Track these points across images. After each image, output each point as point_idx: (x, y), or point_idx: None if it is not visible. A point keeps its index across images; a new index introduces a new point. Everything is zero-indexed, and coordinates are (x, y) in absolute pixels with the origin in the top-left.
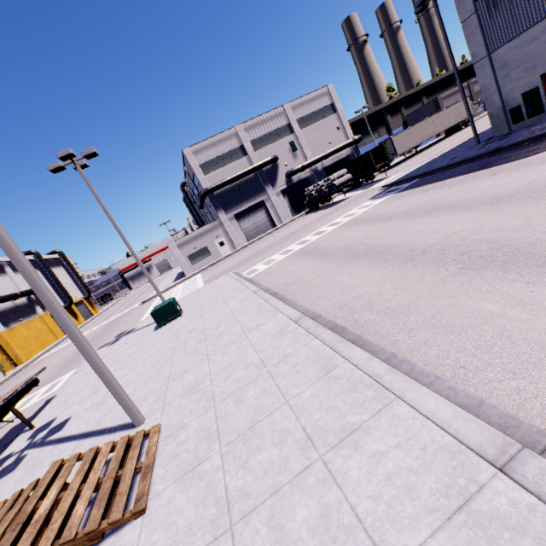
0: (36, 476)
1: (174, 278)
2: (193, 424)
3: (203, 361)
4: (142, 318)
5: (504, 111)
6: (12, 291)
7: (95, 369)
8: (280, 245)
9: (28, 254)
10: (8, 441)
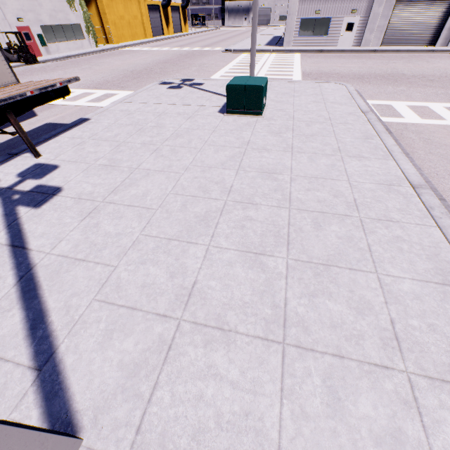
0: None
1: (268, 40)
2: None
3: (270, 342)
4: (215, 73)
5: None
6: None
7: None
8: (446, 87)
9: None
10: (15, 151)
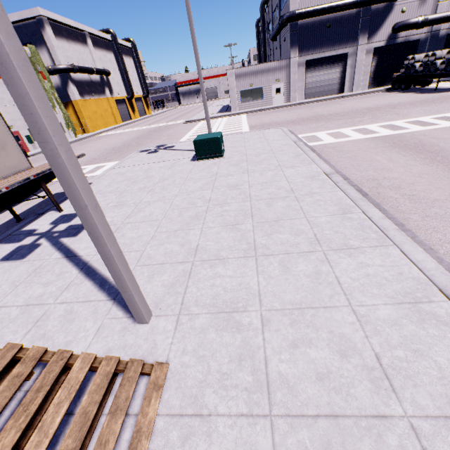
0: (27, 293)
1: (219, 109)
2: (223, 433)
3: (248, 257)
4: (182, 138)
5: None
6: (89, 65)
7: (91, 235)
8: (352, 118)
9: (107, 33)
10: (41, 212)
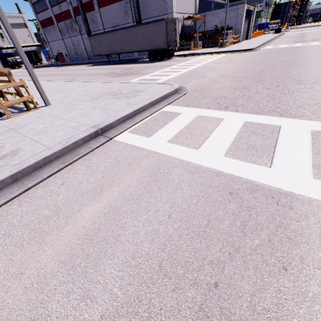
0: None
1: None
2: None
3: None
4: None
5: (55, 58)
6: None
7: None
8: None
9: None
10: None
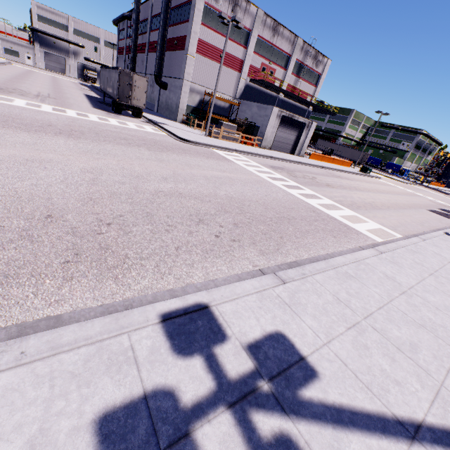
0: None
1: None
2: None
3: None
4: None
5: None
6: None
7: None
8: (40, 71)
9: None
10: None
